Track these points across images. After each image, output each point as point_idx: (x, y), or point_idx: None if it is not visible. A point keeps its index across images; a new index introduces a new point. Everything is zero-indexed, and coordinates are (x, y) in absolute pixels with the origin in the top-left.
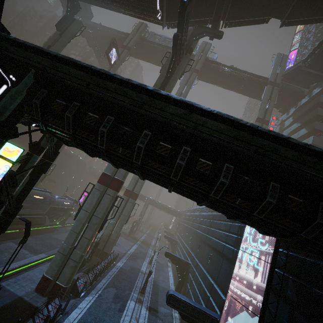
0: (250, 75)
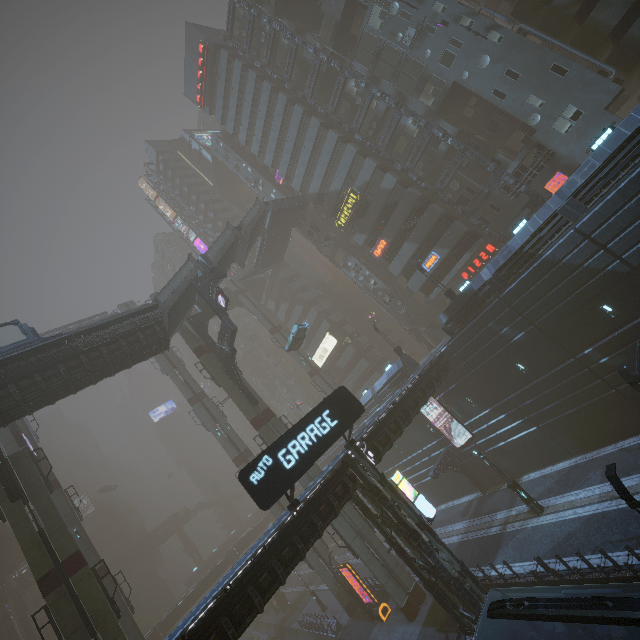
0: None
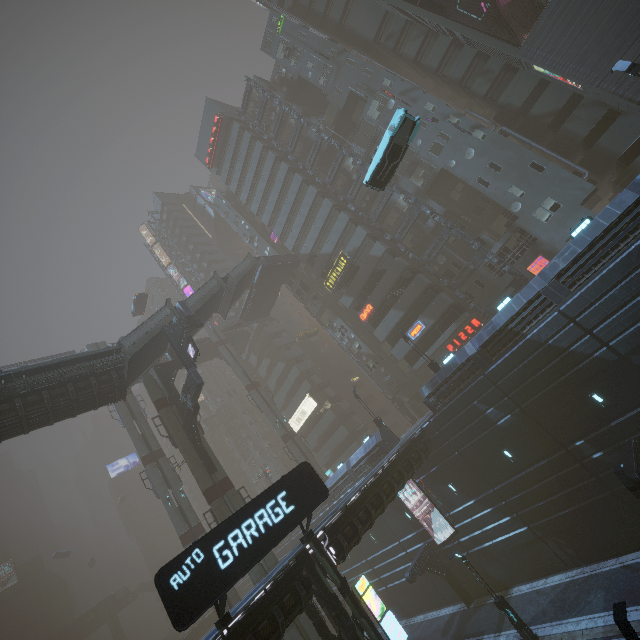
0: None
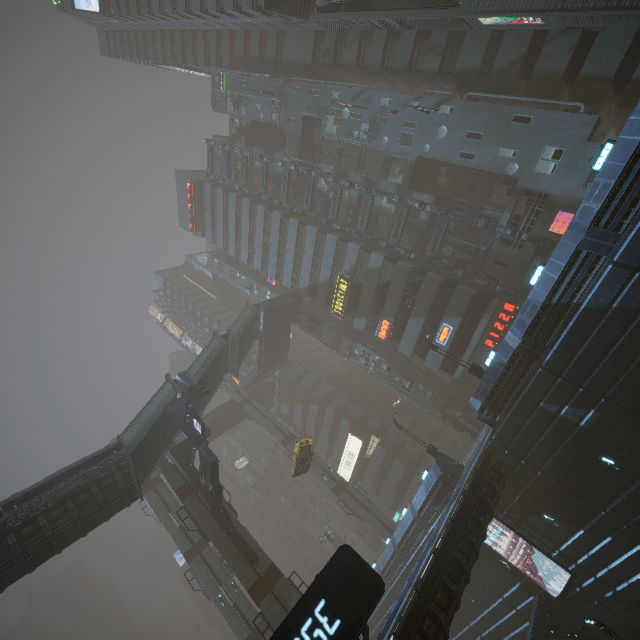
0: (213, 415)
